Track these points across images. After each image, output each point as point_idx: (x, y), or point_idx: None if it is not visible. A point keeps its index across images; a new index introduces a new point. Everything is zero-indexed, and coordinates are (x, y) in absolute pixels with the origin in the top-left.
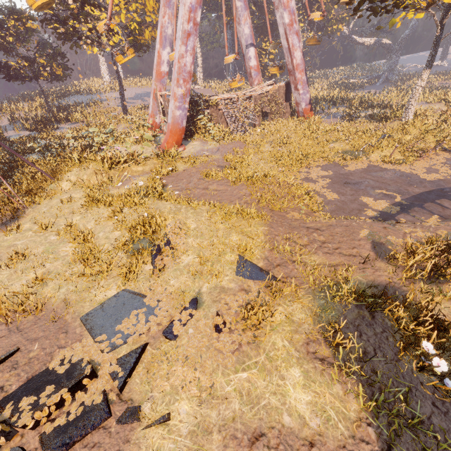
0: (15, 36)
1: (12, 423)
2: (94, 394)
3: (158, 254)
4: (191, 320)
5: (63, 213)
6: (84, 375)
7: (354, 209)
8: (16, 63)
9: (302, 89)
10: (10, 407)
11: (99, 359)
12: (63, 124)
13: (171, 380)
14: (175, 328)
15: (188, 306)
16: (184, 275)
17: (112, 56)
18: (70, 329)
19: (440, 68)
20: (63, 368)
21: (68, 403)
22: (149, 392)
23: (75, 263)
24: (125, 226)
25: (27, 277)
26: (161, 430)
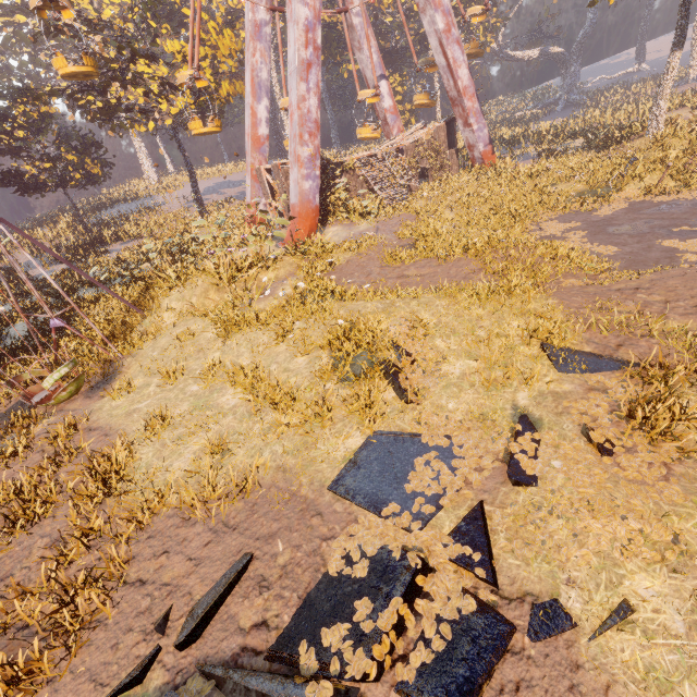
0: (27, 129)
1: (335, 675)
2: (448, 599)
3: (399, 370)
4: (544, 448)
5: (187, 353)
6: (414, 569)
7: (659, 258)
8: (33, 167)
9: (476, 122)
10: (307, 651)
11: (412, 541)
12: (112, 245)
13: (591, 545)
14: (525, 465)
15: (521, 429)
16: (468, 391)
17: (174, 132)
18: (323, 508)
19: (641, 75)
20: (360, 569)
21: (410, 624)
22: (558, 573)
23: (257, 415)
24: (316, 344)
25: (189, 450)
26: (628, 635)
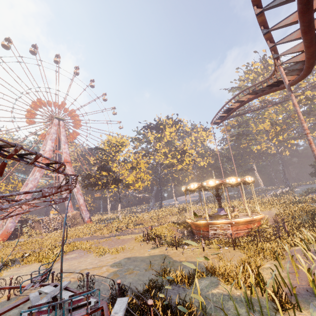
0: None
1: None
2: None
3: None
4: None
5: None
6: None
7: None
8: None
9: (85, 212)
10: None
11: None
12: None
13: None
14: None
15: None
16: None
17: None
18: None
19: None
20: None
21: None
22: None
23: None
24: None
25: None
26: None
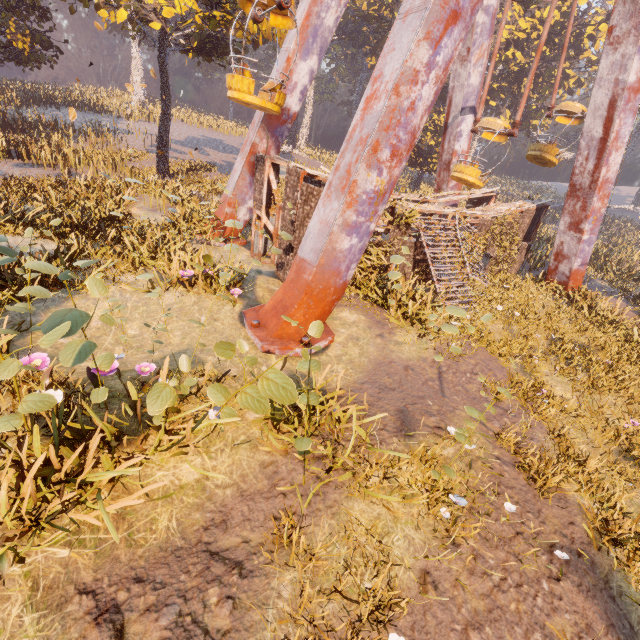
0: None
1: None
2: None
3: None
4: None
5: None
6: None
7: None
8: None
9: (590, 231)
10: None
11: None
12: None
13: None
14: None
15: None
16: None
17: (160, 46)
18: None
19: (637, 216)
20: None
21: None
22: None
23: None
24: None
25: None
26: None
